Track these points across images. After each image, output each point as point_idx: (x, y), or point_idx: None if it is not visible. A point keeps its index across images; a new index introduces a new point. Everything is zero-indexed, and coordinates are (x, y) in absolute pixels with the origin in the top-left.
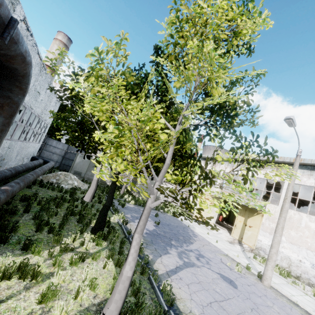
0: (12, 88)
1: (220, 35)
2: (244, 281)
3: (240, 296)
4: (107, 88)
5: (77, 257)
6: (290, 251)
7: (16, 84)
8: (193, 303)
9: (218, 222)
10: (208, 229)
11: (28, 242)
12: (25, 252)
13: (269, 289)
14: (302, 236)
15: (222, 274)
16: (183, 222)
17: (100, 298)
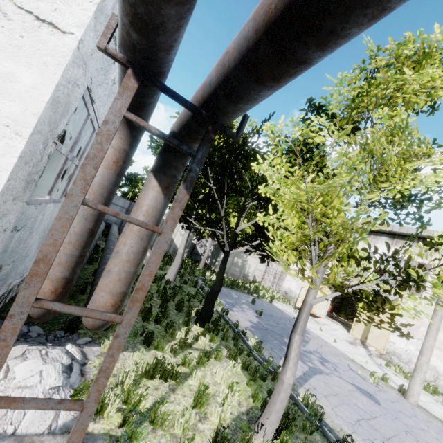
0: (178, 165)
1: (411, 99)
2: (385, 396)
3: (387, 415)
4: None
5: (203, 355)
6: (437, 359)
7: (183, 161)
8: (340, 420)
9: (327, 314)
10: (318, 322)
11: (148, 336)
12: (146, 347)
13: (417, 408)
14: None
15: (357, 385)
16: (285, 312)
17: (244, 406)
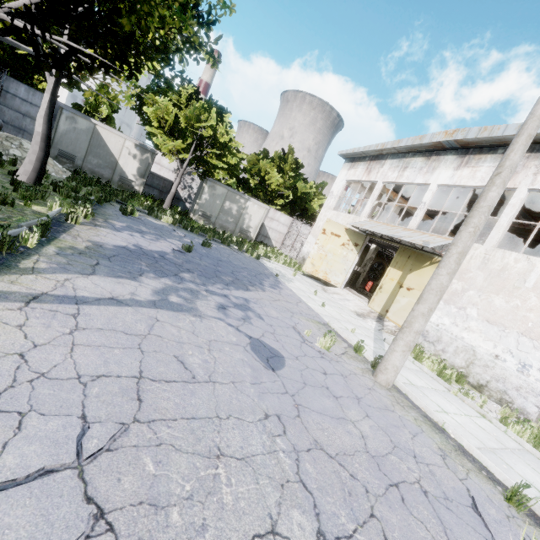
0: None
1: None
2: (322, 365)
3: (264, 385)
4: None
5: None
6: (480, 337)
7: None
8: None
9: (360, 290)
10: (327, 291)
11: None
12: None
13: (386, 390)
14: (520, 309)
15: (264, 342)
16: (272, 270)
17: None
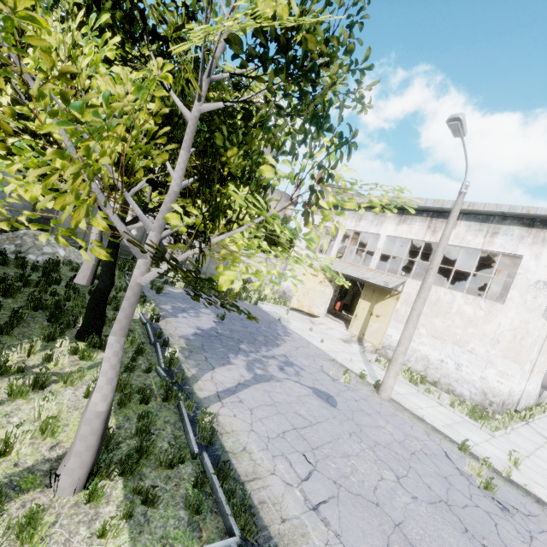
0: None
1: None
2: (351, 395)
3: (337, 417)
4: (61, 21)
5: (25, 382)
6: (430, 348)
7: None
8: (252, 437)
9: (333, 312)
10: (314, 322)
11: None
12: None
13: (388, 402)
14: (451, 327)
15: (318, 388)
16: (271, 314)
17: (64, 448)
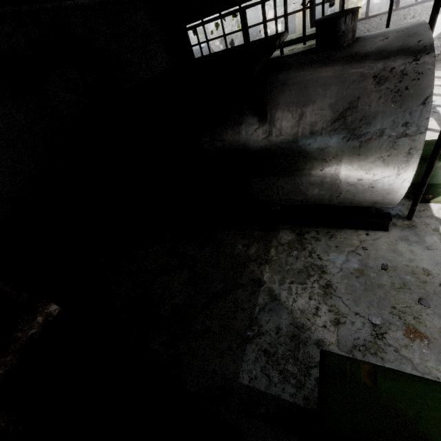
0: None
1: None
2: None
3: None
4: None
5: None
6: None
7: None
8: None
9: None
10: None
11: None
12: None
13: None
14: None
15: None
16: None
17: None
